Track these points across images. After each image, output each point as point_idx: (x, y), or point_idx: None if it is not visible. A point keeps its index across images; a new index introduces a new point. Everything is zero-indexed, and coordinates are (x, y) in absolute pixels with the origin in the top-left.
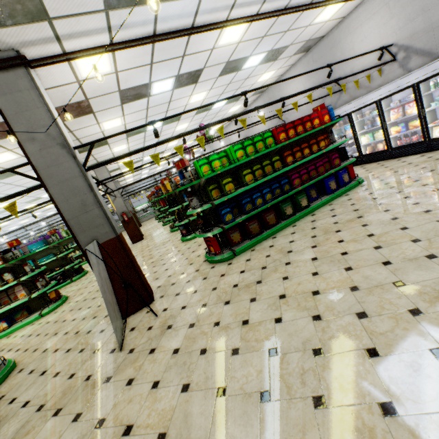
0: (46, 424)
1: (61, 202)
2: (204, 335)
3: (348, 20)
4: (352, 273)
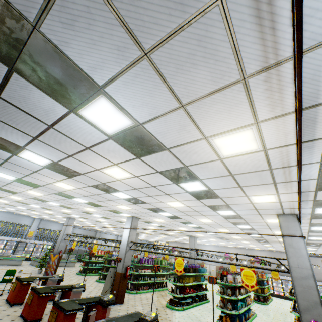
0: None
1: None
2: None
3: None
4: None
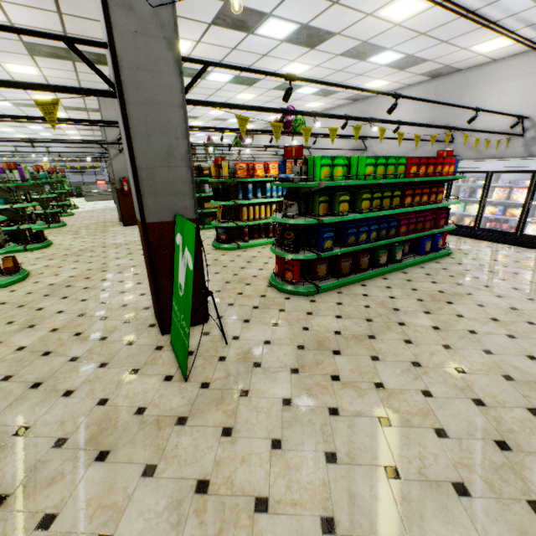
0: (87, 472)
1: (138, 134)
2: (324, 389)
3: (497, 66)
4: (496, 358)
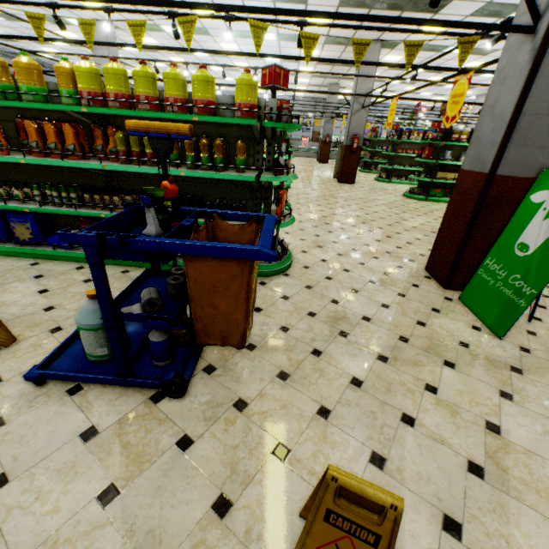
0: (443, 370)
1: (544, 75)
2: None
3: None
4: None
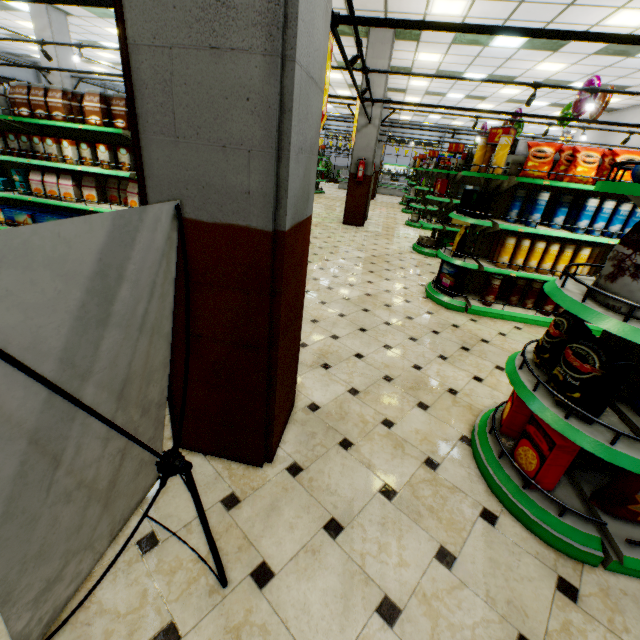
0: None
1: None
2: None
3: None
4: None
